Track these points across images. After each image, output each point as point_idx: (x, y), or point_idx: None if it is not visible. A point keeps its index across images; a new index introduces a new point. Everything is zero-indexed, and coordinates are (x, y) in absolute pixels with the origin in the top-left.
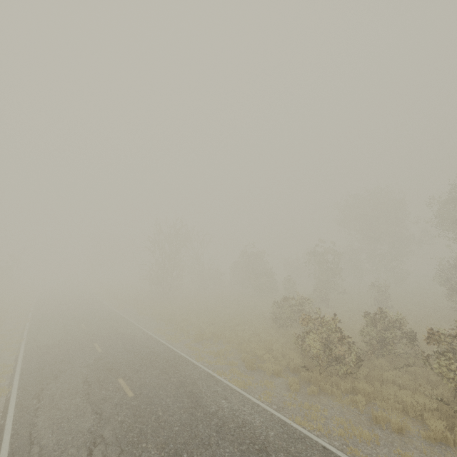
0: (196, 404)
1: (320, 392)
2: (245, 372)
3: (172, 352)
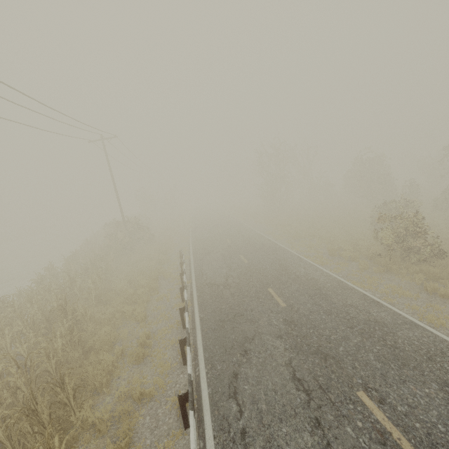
0: (284, 269)
1: (387, 272)
2: (327, 257)
3: (275, 244)
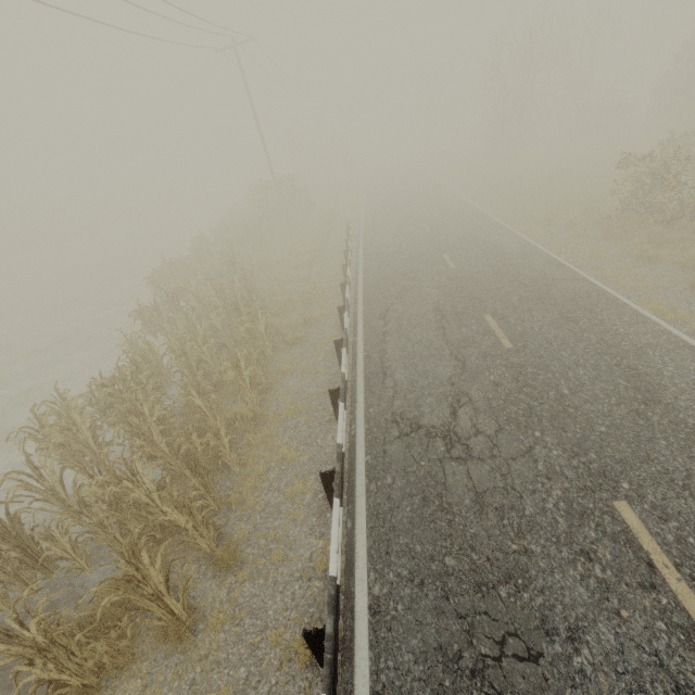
0: (472, 237)
1: (607, 239)
2: (540, 225)
3: (476, 211)
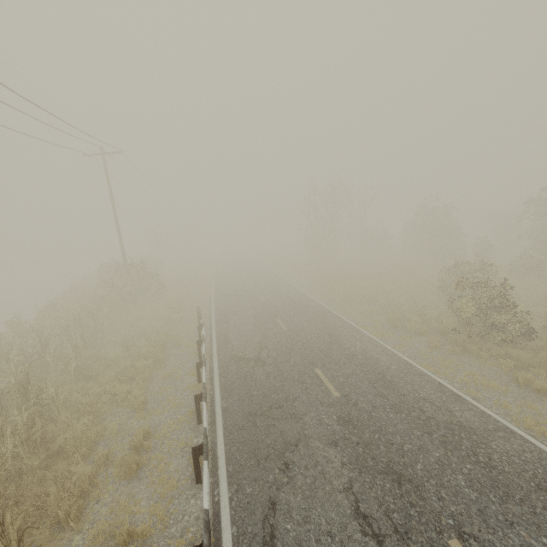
0: (334, 341)
1: (464, 353)
2: (387, 328)
3: (321, 307)
